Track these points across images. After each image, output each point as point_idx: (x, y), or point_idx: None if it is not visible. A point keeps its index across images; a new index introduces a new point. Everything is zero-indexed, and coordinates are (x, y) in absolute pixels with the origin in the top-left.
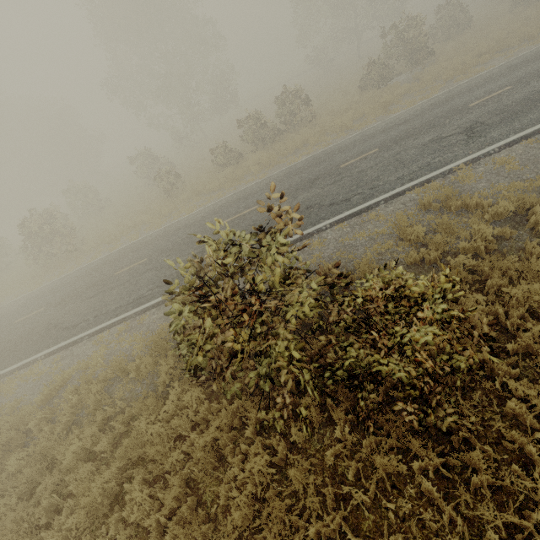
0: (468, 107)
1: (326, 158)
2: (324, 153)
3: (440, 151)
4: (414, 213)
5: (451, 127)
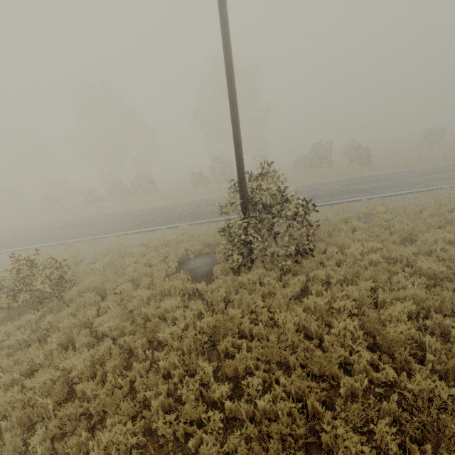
0: (171, 210)
1: (108, 215)
2: (115, 212)
3: (123, 227)
4: (65, 251)
5: (148, 217)
